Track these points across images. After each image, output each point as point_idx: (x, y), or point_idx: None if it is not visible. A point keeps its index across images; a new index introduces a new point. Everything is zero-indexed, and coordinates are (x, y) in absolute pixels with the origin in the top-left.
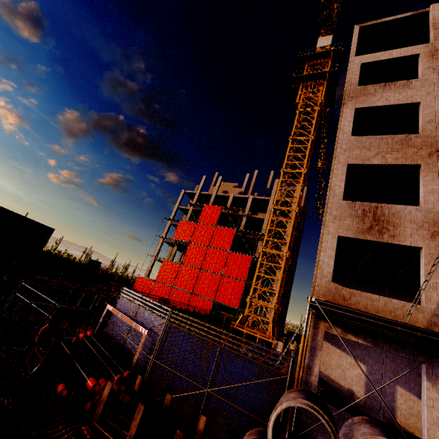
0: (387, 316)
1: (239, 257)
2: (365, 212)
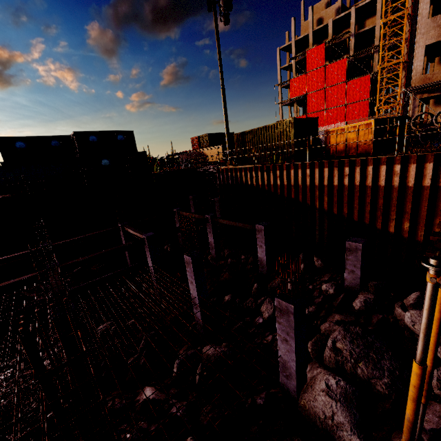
0: None
1: (357, 82)
2: None
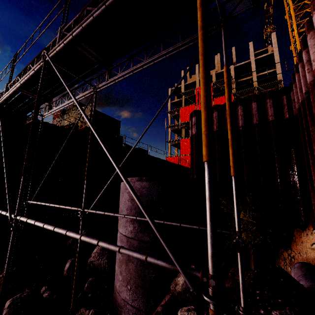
0: None
1: None
2: None
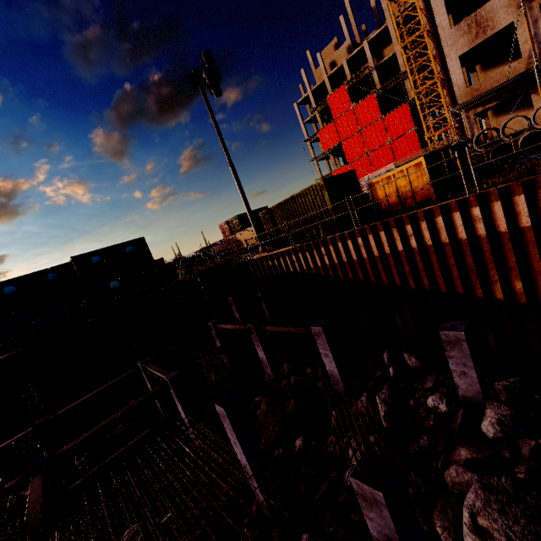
0: (504, 80)
1: (395, 114)
2: (469, 26)
